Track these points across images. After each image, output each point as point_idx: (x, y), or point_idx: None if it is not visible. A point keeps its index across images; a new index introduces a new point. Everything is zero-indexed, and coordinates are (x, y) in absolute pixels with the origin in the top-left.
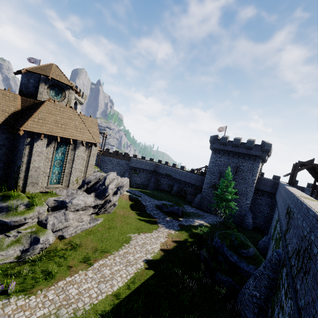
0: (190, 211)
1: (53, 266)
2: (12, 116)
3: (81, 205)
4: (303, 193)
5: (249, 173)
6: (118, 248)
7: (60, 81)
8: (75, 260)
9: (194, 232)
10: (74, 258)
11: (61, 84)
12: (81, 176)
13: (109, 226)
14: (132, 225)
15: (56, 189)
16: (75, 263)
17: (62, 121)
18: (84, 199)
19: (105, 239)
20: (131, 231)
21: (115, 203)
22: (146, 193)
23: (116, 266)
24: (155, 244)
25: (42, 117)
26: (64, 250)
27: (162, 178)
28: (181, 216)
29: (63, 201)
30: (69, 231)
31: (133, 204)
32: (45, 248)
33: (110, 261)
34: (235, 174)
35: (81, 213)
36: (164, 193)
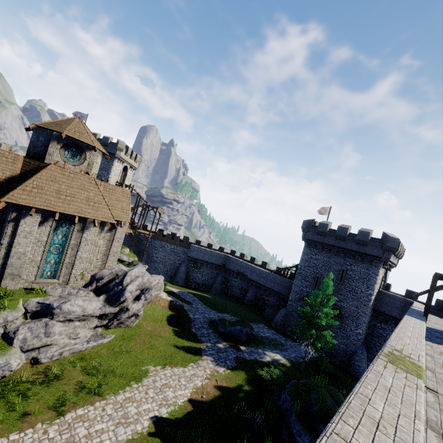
0: (263, 335)
1: (1, 409)
2: (5, 183)
3: (76, 313)
4: (420, 340)
5: (361, 282)
6: (118, 388)
7: (78, 140)
8: (41, 402)
9: (258, 374)
10: (41, 398)
11: (80, 143)
12: (90, 268)
13: (120, 348)
14: (159, 350)
15: (50, 285)
16: (38, 407)
17: (69, 192)
18: (83, 305)
19: (104, 371)
20: (154, 360)
21: (138, 313)
22: (203, 299)
23: (101, 422)
24: (184, 389)
25: (40, 185)
26: (31, 382)
27: (233, 277)
28: (246, 342)
29: (49, 306)
30: (49, 353)
31: (173, 315)
32: (2, 377)
33: (96, 411)
34: (340, 283)
35: (77, 325)
36: (231, 301)
